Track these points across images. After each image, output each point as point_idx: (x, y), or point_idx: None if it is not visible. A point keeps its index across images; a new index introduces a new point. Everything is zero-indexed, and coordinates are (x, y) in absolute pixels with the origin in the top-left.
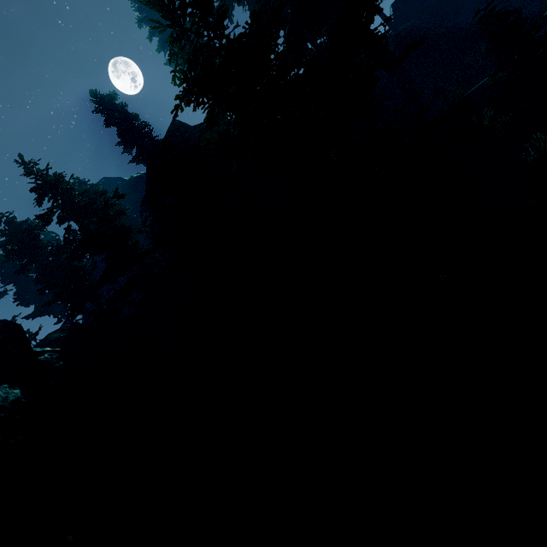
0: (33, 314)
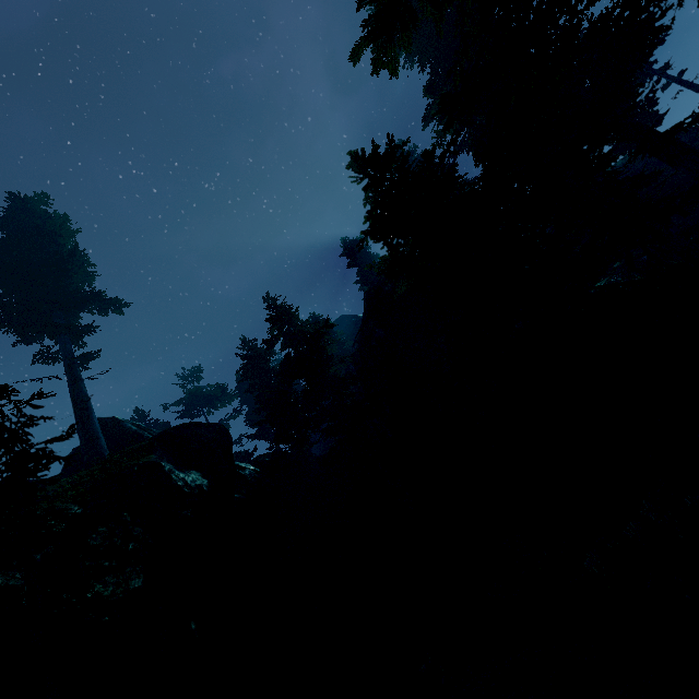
0: (254, 435)
